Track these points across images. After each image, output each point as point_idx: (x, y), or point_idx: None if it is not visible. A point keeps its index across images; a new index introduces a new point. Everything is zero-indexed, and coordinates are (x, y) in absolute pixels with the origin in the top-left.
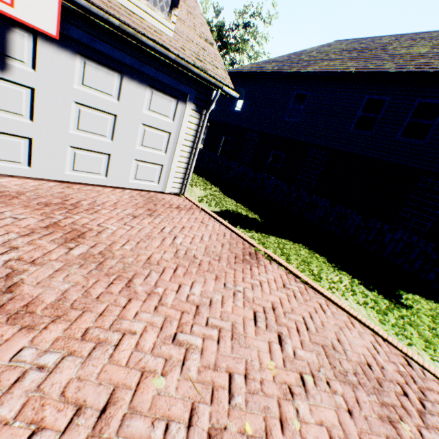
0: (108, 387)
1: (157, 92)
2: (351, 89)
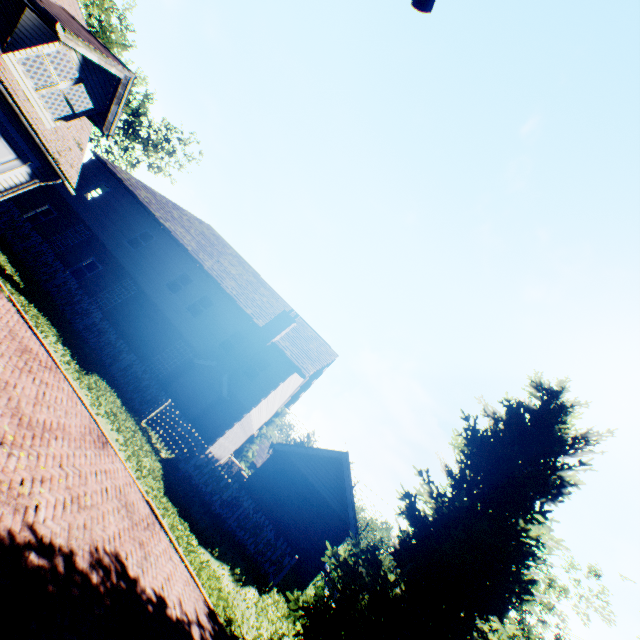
0: None
1: (6, 142)
2: (182, 260)
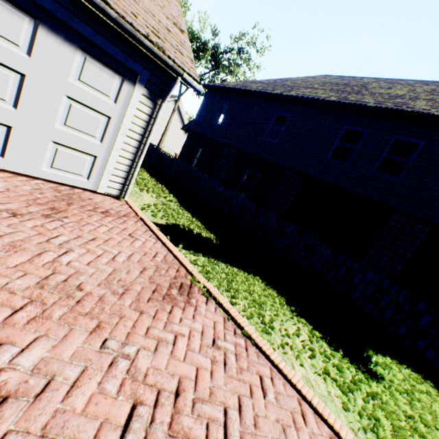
0: None
1: (93, 59)
2: (331, 117)
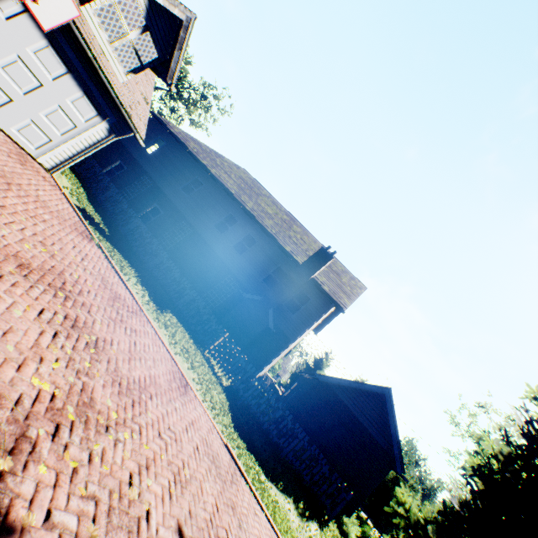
0: (4, 203)
1: (88, 99)
2: (227, 202)
